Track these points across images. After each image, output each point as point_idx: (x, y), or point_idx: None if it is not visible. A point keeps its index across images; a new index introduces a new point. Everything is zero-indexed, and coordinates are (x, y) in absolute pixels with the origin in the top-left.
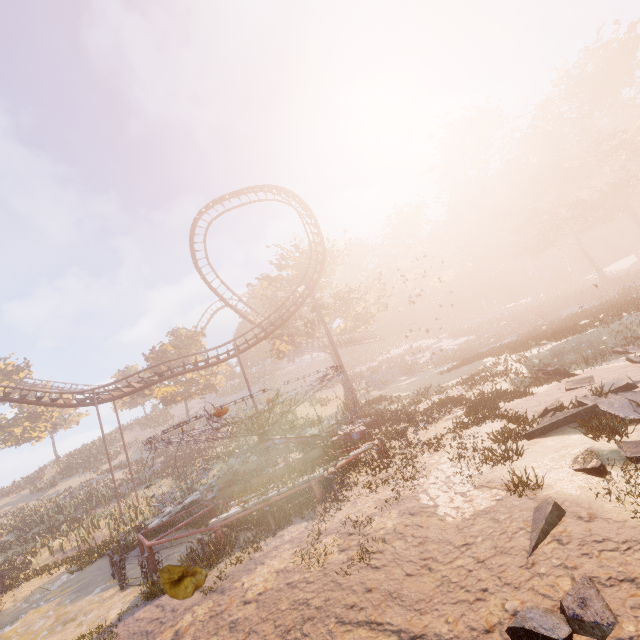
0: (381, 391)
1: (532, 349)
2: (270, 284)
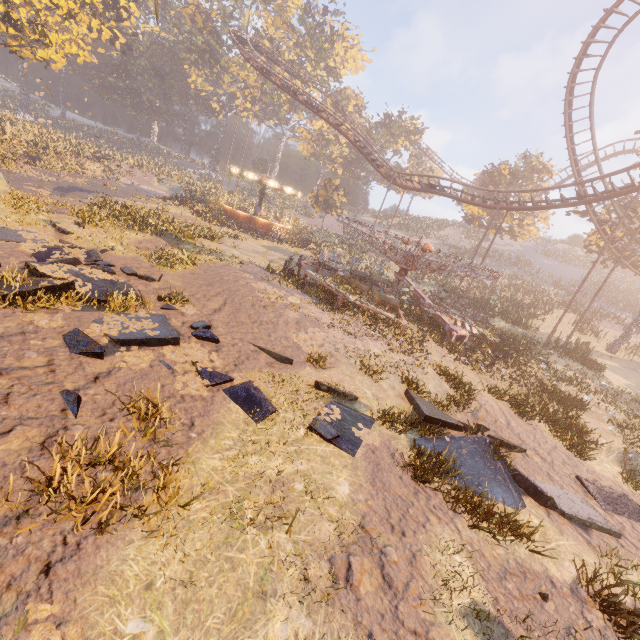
0: None
1: None
2: None
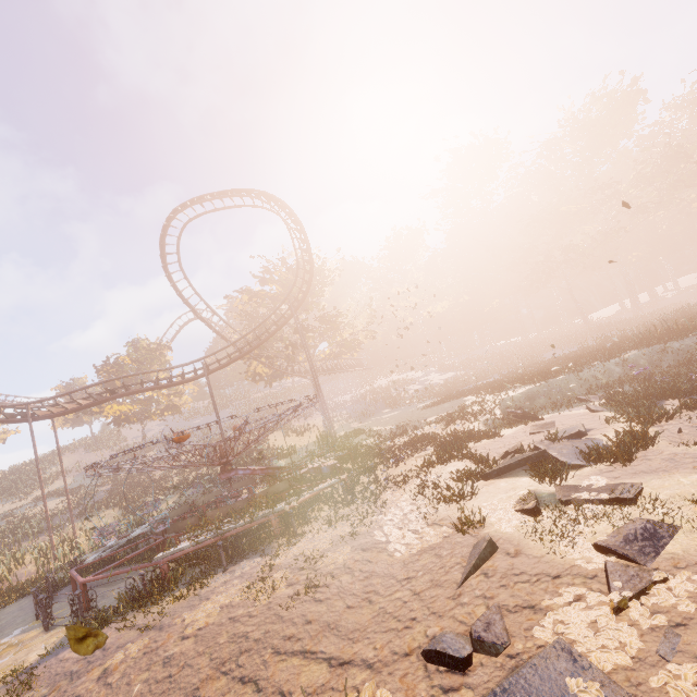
0: (362, 423)
1: (509, 391)
2: (251, 299)
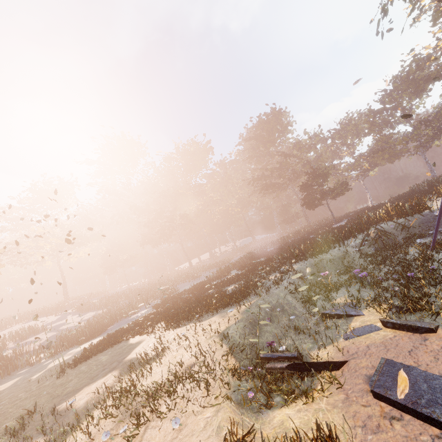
0: None
1: (206, 319)
2: None
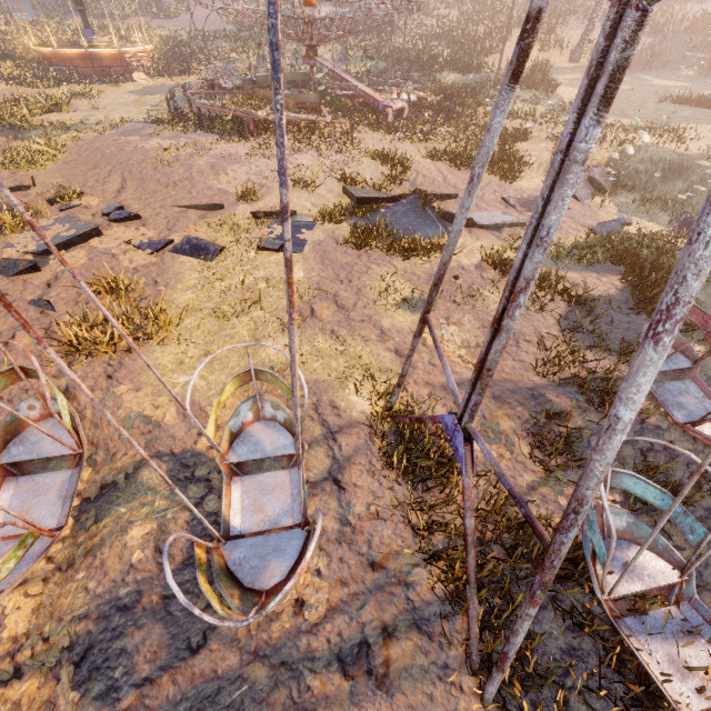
0: None
1: None
2: None
